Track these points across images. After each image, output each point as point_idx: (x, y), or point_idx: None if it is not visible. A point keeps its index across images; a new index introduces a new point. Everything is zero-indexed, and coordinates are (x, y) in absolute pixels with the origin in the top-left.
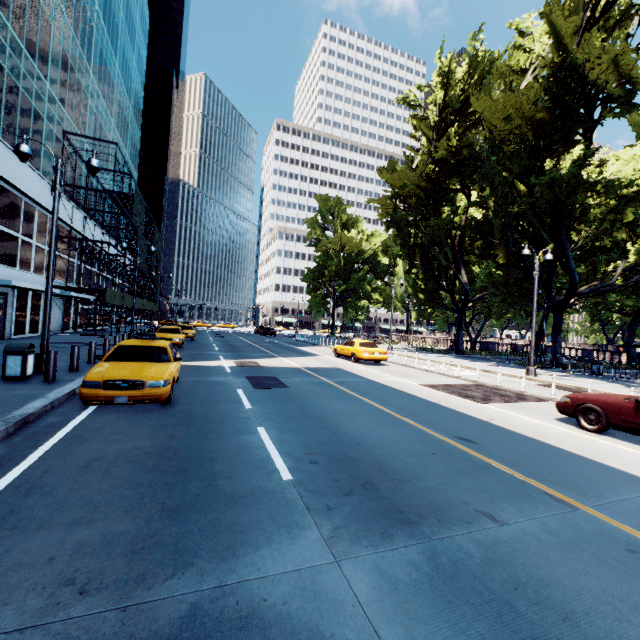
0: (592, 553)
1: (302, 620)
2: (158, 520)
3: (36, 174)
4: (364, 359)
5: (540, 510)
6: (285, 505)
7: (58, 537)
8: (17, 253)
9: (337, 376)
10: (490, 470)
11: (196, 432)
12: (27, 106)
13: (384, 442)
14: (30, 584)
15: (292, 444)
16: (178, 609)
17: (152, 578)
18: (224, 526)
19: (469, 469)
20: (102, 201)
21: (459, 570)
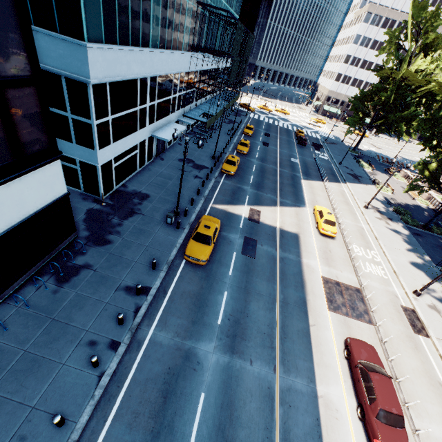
0: (259, 382)
1: (201, 359)
2: (190, 324)
3: (180, 54)
4: (320, 232)
5: (265, 368)
6: (213, 332)
7: (176, 320)
8: (170, 106)
9: (287, 249)
10: (272, 349)
11: (208, 287)
12: (178, 4)
13: (256, 319)
14: (172, 330)
15: (229, 307)
16: (188, 347)
17: (186, 338)
18: (200, 332)
19: (266, 345)
20: (216, 28)
21: (230, 368)
